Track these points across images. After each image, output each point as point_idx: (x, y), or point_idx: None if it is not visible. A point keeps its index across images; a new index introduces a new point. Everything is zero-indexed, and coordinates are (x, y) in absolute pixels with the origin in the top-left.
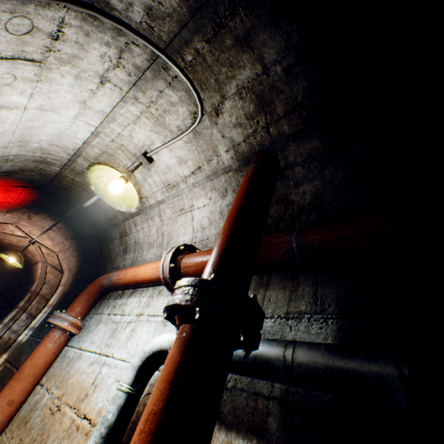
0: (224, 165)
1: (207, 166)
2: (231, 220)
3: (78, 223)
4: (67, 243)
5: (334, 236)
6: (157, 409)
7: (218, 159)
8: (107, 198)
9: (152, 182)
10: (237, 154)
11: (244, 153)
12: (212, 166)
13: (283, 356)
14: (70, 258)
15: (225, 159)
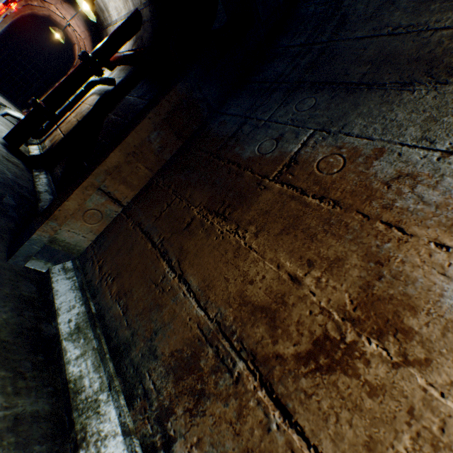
0: (131, 10)
1: (127, 7)
2: (106, 39)
3: (88, 20)
4: (87, 34)
5: (126, 54)
6: (72, 72)
7: (129, 5)
8: (85, 11)
9: (112, 6)
10: (134, 5)
11: (135, 6)
12: (128, 8)
13: (102, 78)
14: (89, 46)
15: (131, 6)
